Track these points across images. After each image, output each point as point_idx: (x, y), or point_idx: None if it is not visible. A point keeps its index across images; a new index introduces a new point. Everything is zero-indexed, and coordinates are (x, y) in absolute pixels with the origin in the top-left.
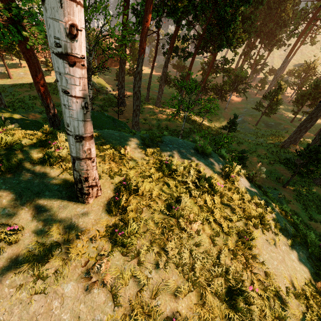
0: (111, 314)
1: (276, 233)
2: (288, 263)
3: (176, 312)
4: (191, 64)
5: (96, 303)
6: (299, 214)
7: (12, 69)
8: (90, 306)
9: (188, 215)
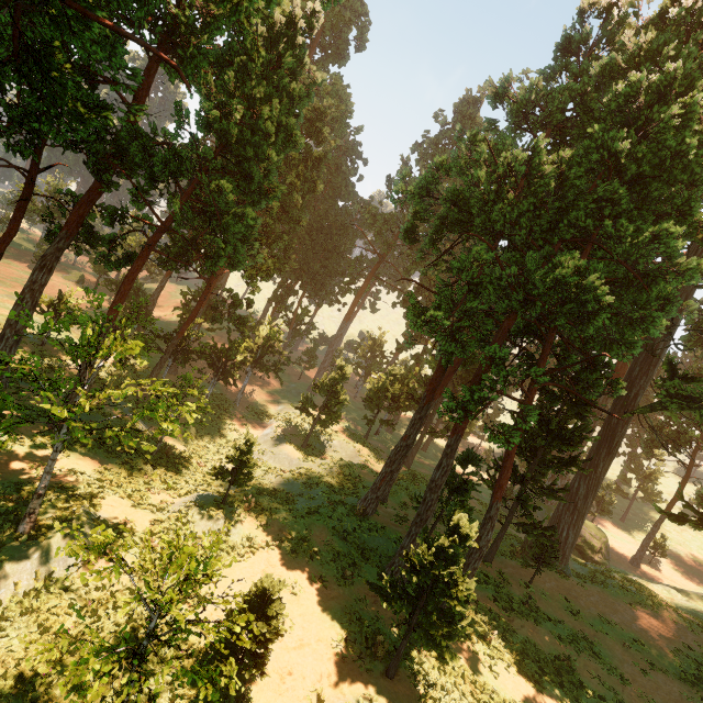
0: None
1: None
2: None
3: None
4: (128, 281)
5: None
6: None
7: None
8: None
9: None
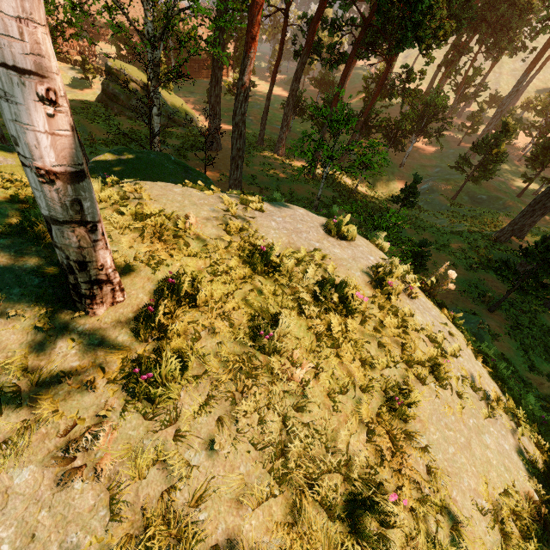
0: (101, 534)
1: (460, 395)
2: (476, 450)
3: (237, 535)
4: (343, 77)
5: (74, 510)
6: (512, 359)
7: None
8: (60, 515)
9: (292, 351)
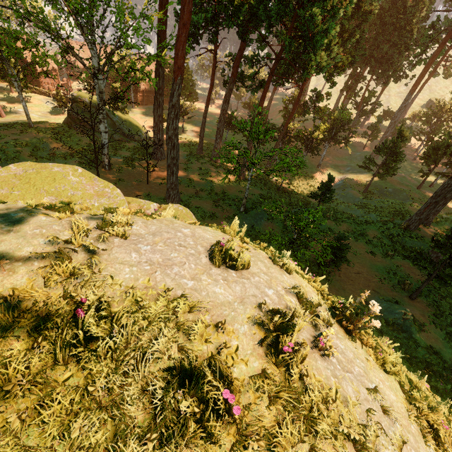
0: None
1: None
2: None
3: None
4: (263, 98)
5: None
6: (441, 352)
7: (8, 105)
8: None
9: None
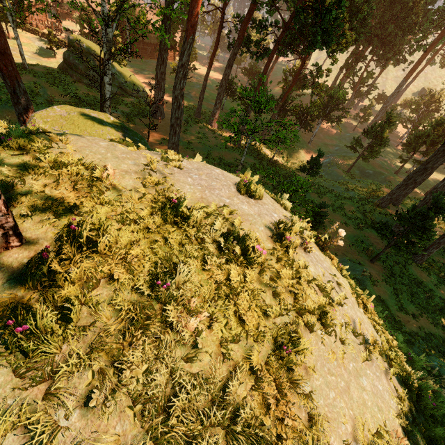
0: None
1: (343, 341)
2: (354, 393)
3: None
4: (266, 67)
5: None
6: (387, 301)
7: None
8: None
9: (189, 300)
